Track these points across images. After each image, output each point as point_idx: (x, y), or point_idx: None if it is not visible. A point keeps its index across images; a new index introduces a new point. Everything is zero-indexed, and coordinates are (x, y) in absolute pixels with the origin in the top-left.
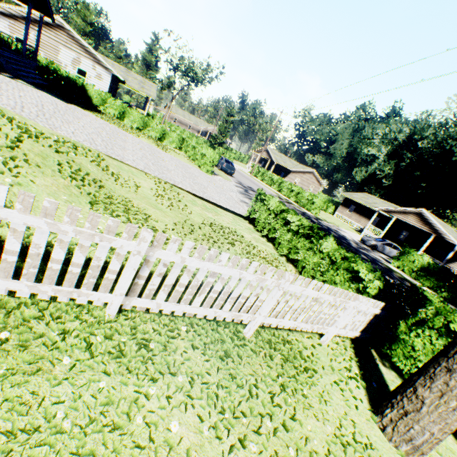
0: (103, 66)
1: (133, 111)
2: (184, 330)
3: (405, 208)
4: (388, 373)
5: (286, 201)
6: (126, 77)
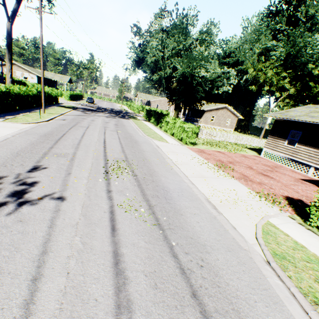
0: (33, 73)
1: (47, 87)
2: None
3: None
4: None
5: (123, 110)
6: (54, 77)
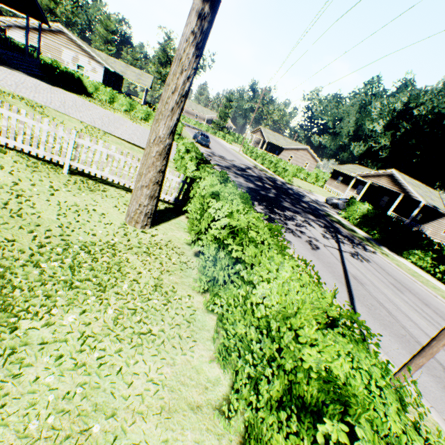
0: (97, 61)
1: (121, 96)
2: (15, 156)
3: (378, 171)
4: (185, 220)
5: (261, 169)
6: (125, 71)
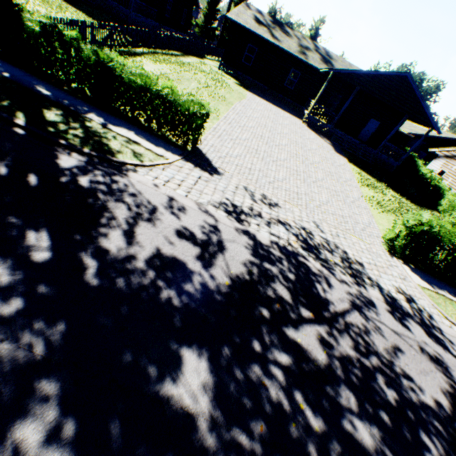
0: None
1: None
2: None
3: None
4: None
5: None
6: None
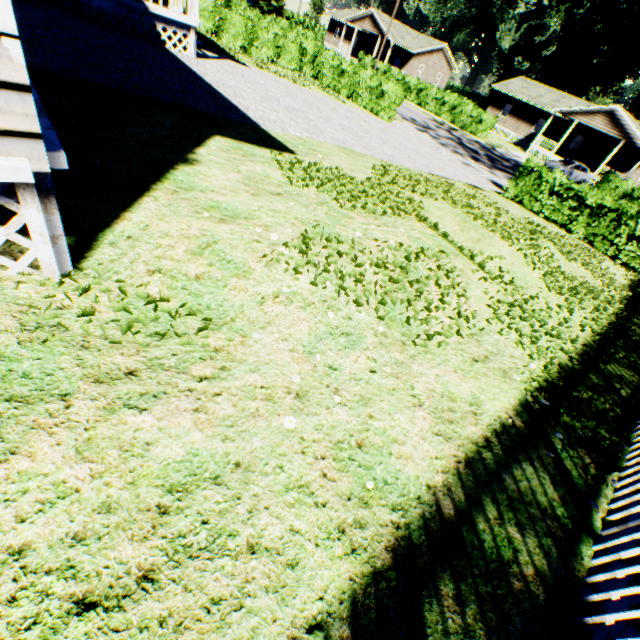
0: None
1: (231, 15)
2: None
3: (594, 107)
4: None
5: (447, 126)
6: None
